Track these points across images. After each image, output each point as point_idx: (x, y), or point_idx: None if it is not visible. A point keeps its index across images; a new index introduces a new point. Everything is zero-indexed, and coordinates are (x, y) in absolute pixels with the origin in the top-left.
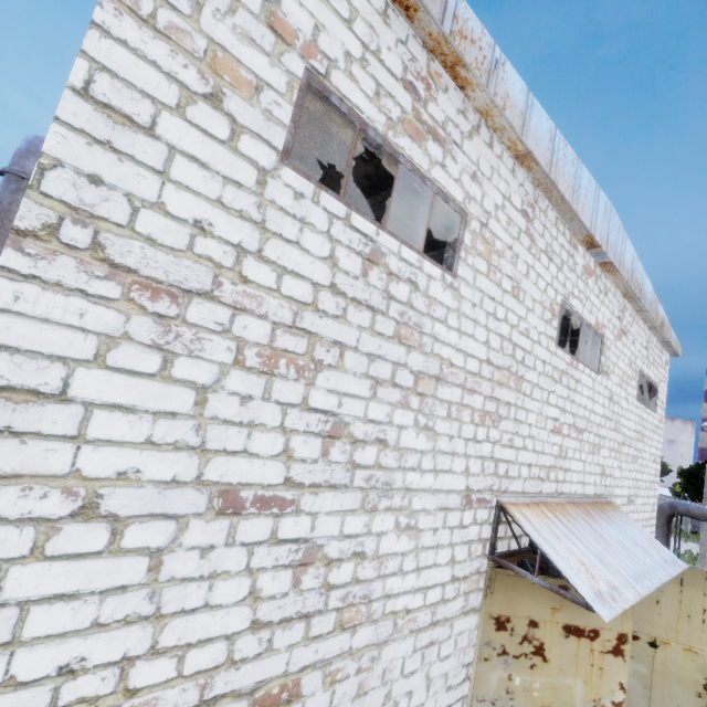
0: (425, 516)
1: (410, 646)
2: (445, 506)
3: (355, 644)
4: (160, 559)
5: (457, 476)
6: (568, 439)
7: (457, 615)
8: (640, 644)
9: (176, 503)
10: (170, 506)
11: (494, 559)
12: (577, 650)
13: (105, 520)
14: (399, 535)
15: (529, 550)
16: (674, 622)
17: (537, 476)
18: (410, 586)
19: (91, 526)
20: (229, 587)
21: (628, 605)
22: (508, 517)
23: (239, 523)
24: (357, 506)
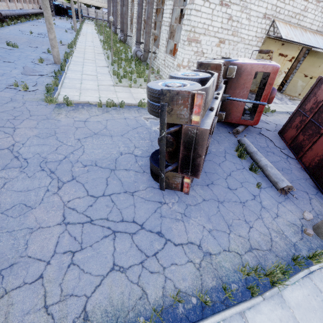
0: (253, 17)
1: (243, 46)
2: (258, 16)
3: (234, 40)
4: (213, 11)
5: (263, 9)
6: (310, 4)
7: (254, 46)
8: (307, 78)
9: (215, 2)
10: (215, 2)
11: (267, 35)
12: (280, 59)
13: (209, 2)
14: (246, 20)
15: (279, 38)
16: (321, 72)
17: (290, 16)
18: (246, 33)
19: (208, 3)
20: (219, 19)
21: (293, 40)
22: (275, 26)
23: (222, 8)
24: (239, 10)
